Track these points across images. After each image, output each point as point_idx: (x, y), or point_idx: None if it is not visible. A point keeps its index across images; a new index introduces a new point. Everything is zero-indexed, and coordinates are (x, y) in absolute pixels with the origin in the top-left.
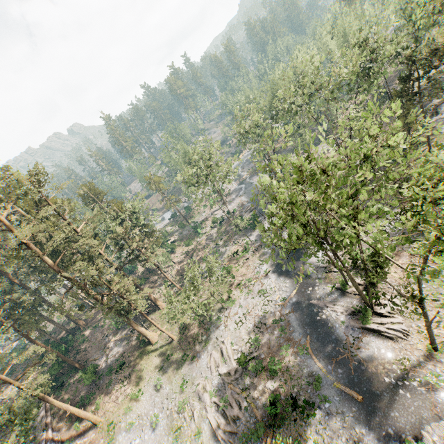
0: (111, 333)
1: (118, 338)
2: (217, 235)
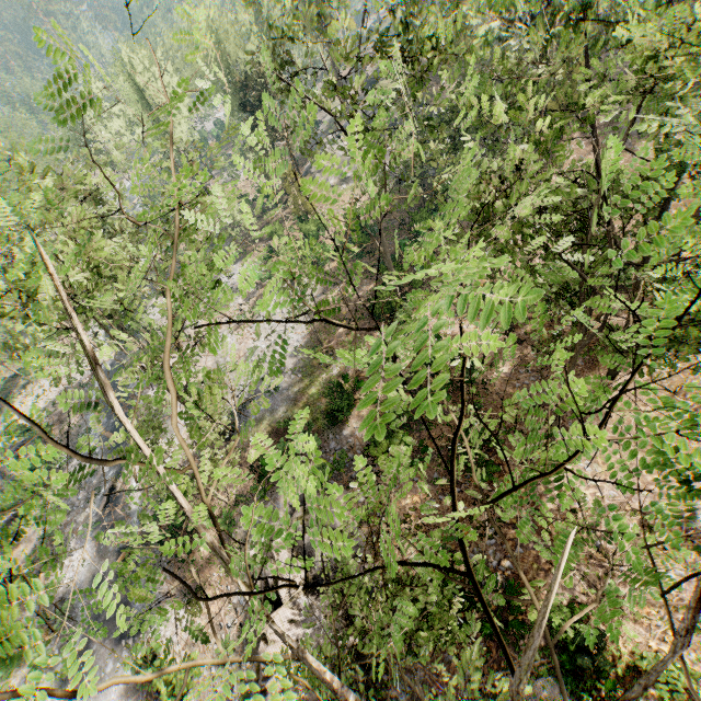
0: None
1: None
2: None
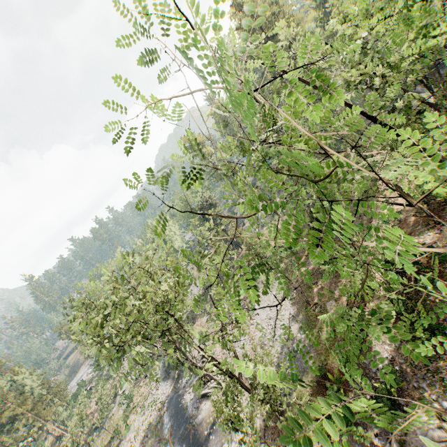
0: None
1: None
2: None
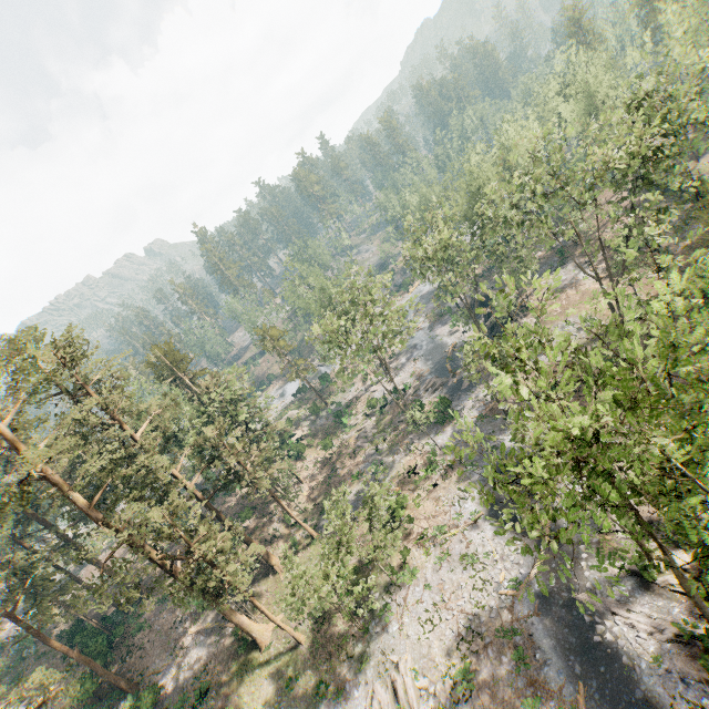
0: (188, 615)
1: (201, 628)
2: (377, 431)
